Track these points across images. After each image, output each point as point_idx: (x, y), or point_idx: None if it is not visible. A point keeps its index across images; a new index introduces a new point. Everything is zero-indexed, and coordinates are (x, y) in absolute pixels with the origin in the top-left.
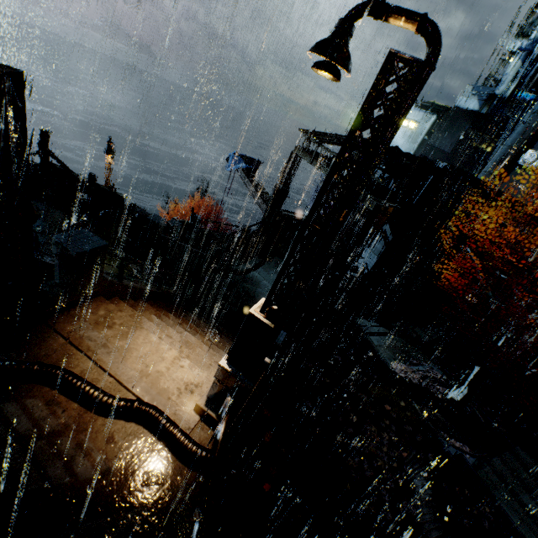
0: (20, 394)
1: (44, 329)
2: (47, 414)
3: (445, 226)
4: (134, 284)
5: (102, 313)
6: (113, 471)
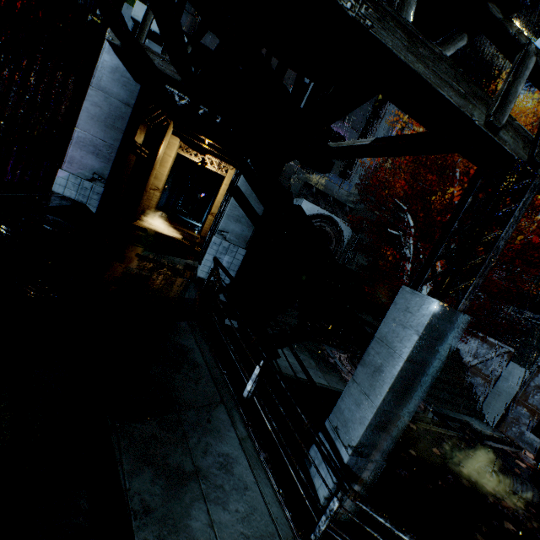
0: None
1: None
2: None
3: None
4: None
5: None
6: None
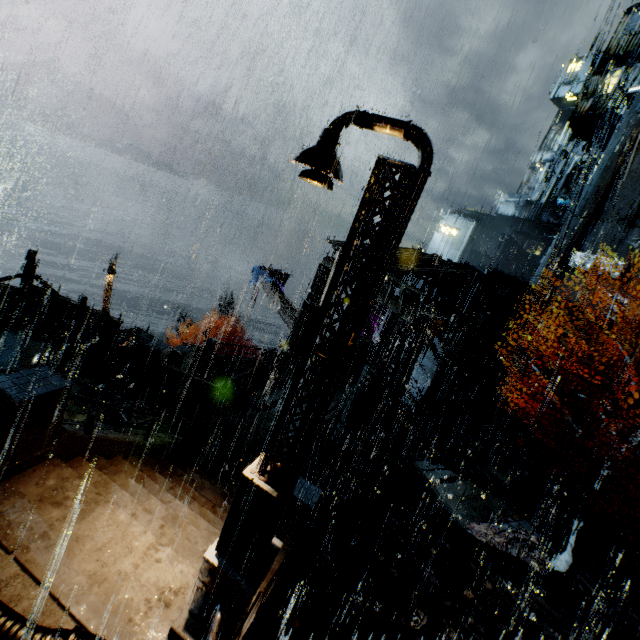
0: None
1: None
2: None
3: (504, 338)
4: (109, 435)
5: (51, 482)
6: None
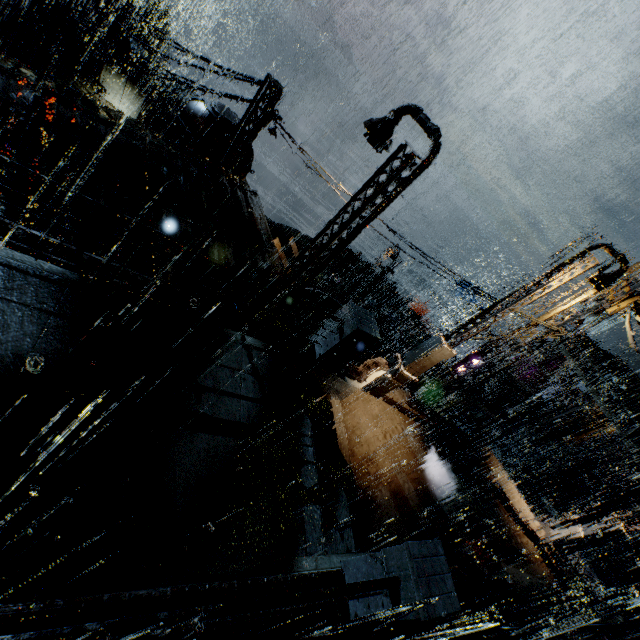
0: (497, 504)
1: (485, 466)
2: (507, 519)
3: None
4: None
5: (495, 462)
6: (533, 560)
